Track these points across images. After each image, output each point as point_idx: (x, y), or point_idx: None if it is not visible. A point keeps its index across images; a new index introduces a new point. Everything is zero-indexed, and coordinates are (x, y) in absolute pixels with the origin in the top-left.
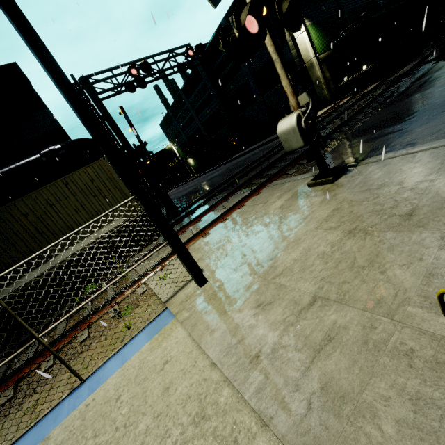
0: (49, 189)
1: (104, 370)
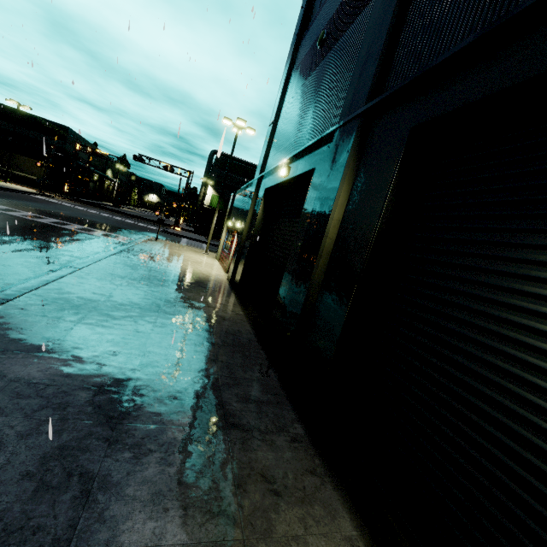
0: (29, 159)
1: None
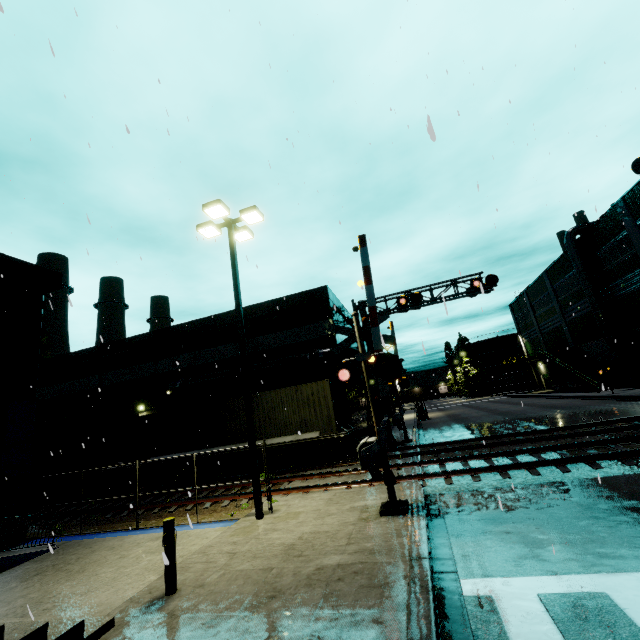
0: (286, 391)
1: (204, 525)
